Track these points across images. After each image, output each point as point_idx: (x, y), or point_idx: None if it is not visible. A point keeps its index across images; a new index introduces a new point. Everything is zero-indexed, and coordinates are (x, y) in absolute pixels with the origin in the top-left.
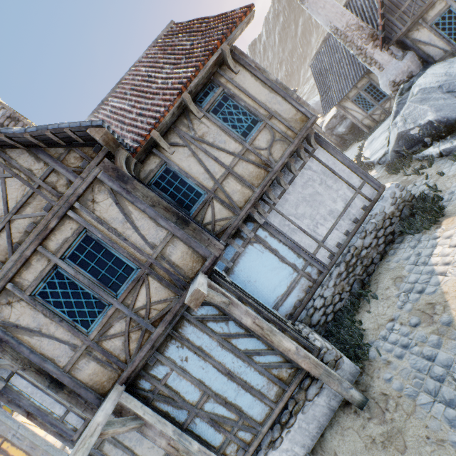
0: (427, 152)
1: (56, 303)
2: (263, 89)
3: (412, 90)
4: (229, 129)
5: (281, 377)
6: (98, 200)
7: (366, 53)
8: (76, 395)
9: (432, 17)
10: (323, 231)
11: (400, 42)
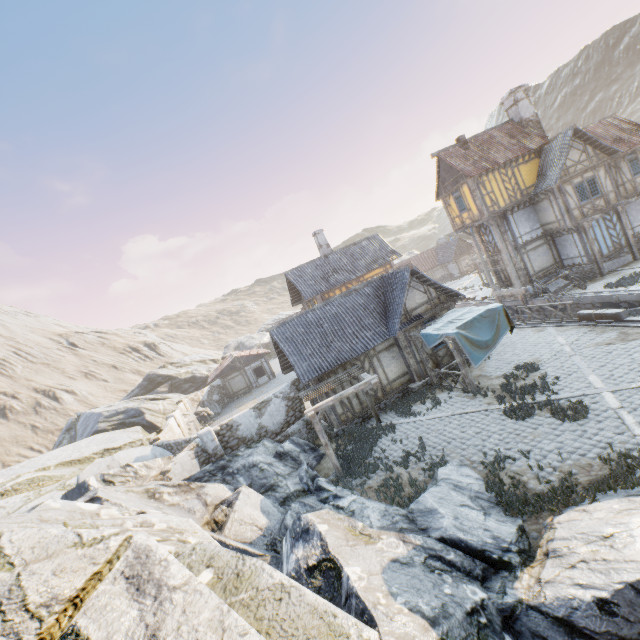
0: None
1: (577, 192)
2: None
3: None
4: (630, 170)
5: (615, 247)
6: (600, 171)
7: None
8: (570, 217)
9: None
10: (635, 225)
11: None
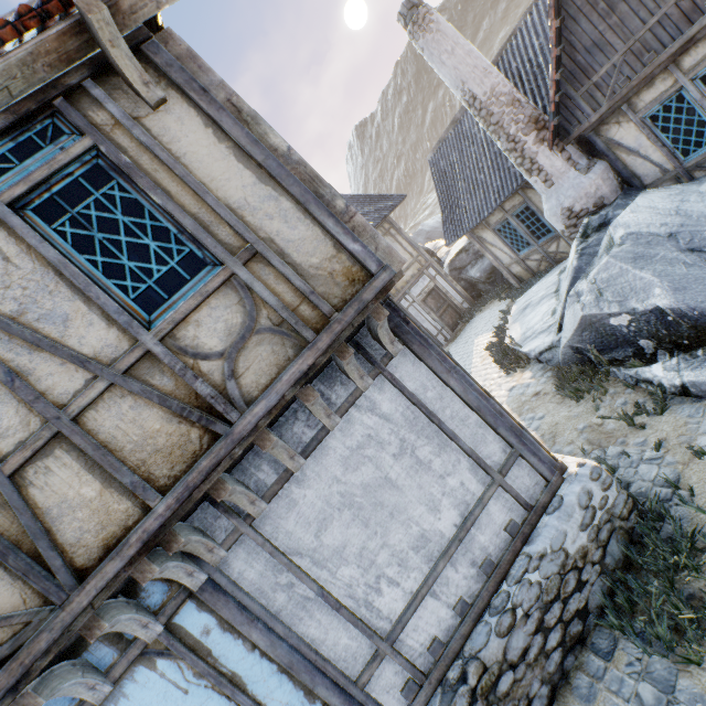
0: (649, 373)
1: None
2: (238, 167)
3: (610, 231)
4: (94, 275)
5: None
6: None
7: (524, 149)
8: None
9: (646, 103)
10: (396, 604)
11: (585, 141)
